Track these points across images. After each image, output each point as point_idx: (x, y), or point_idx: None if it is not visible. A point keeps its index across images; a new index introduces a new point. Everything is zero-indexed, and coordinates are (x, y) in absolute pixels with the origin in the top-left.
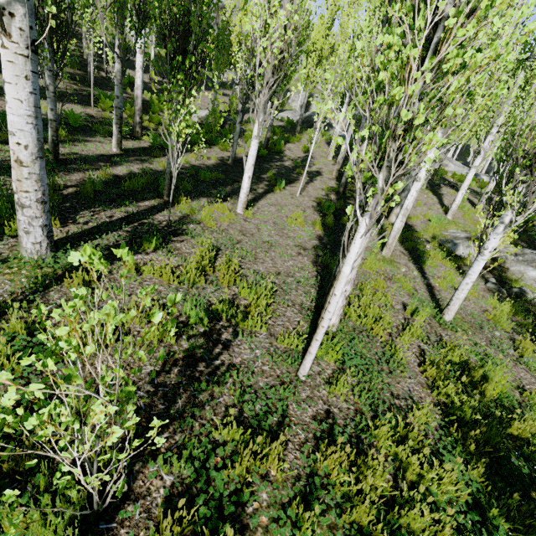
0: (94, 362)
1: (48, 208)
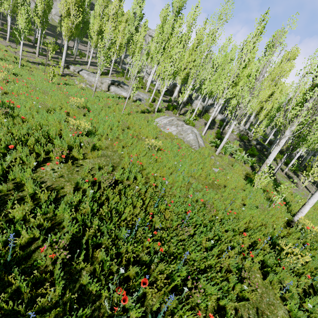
0: None
1: None
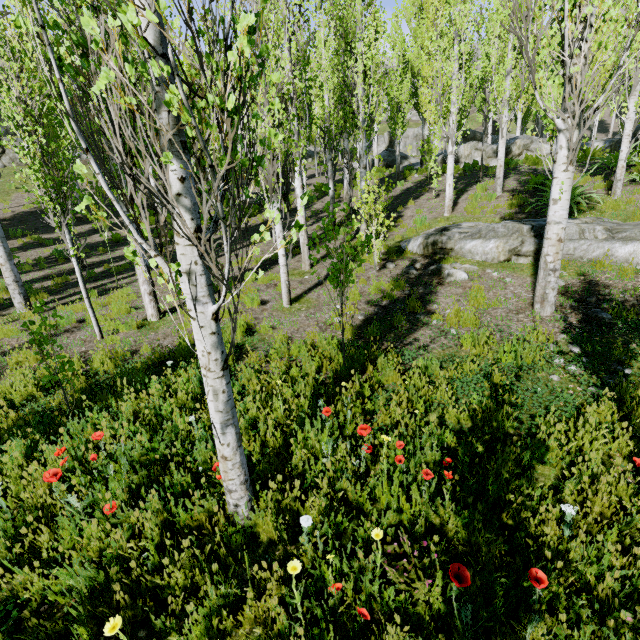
0: (5, 340)
1: (21, 284)
